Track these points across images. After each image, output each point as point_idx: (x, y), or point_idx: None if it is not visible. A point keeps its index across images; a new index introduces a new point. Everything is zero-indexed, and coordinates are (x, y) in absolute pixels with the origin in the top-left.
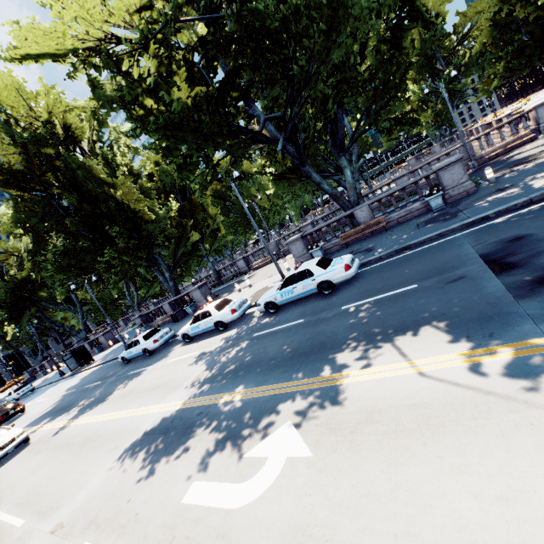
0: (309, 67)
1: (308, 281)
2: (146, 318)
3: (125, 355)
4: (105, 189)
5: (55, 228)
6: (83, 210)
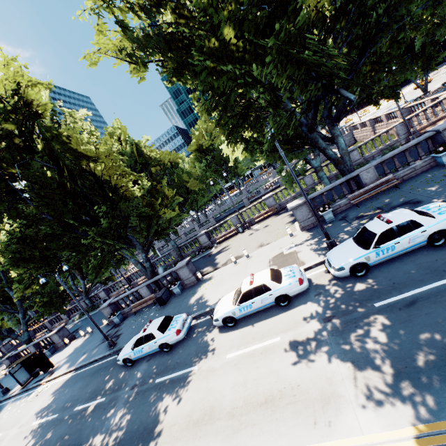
0: (384, 14)
1: (417, 233)
2: (115, 306)
3: (130, 356)
4: (84, 165)
5: (9, 213)
6: (64, 186)
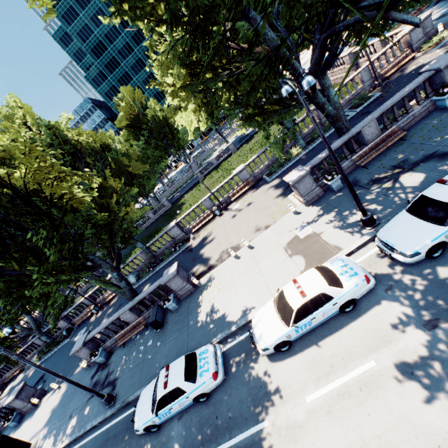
0: None
1: None
2: (92, 342)
3: (154, 422)
4: None
5: None
6: None
